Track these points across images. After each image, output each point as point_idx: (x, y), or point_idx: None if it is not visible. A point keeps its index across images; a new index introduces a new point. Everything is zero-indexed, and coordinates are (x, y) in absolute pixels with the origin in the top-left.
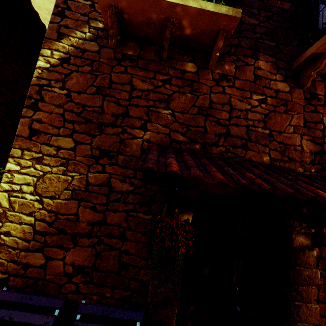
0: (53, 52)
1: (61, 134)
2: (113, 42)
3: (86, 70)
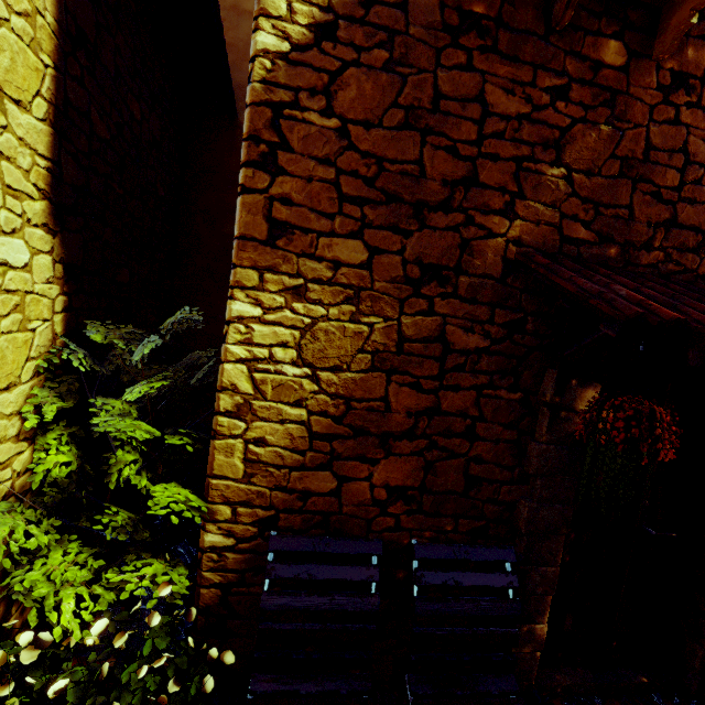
0: (293, 5)
1: (338, 232)
2: None
3: (379, 61)
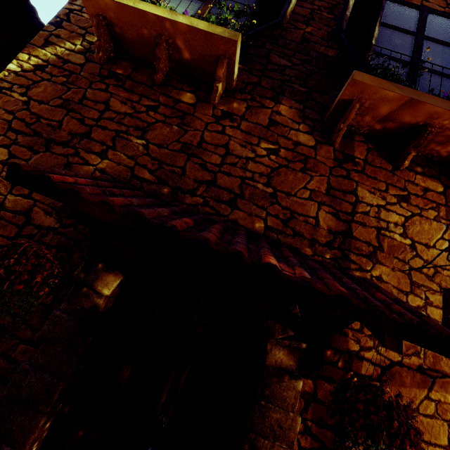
0: (31, 58)
1: None
2: (99, 56)
3: (60, 81)
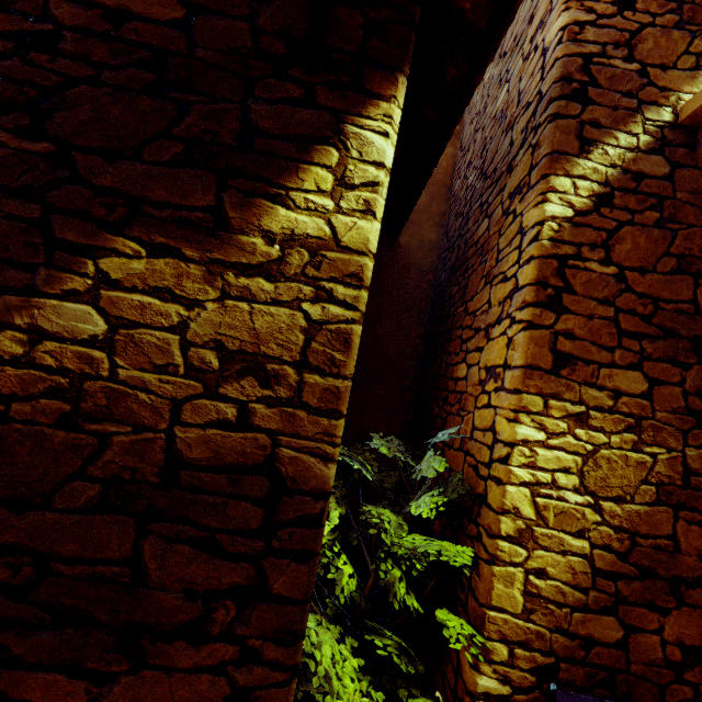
0: (576, 183)
1: (618, 363)
2: None
3: (650, 220)
